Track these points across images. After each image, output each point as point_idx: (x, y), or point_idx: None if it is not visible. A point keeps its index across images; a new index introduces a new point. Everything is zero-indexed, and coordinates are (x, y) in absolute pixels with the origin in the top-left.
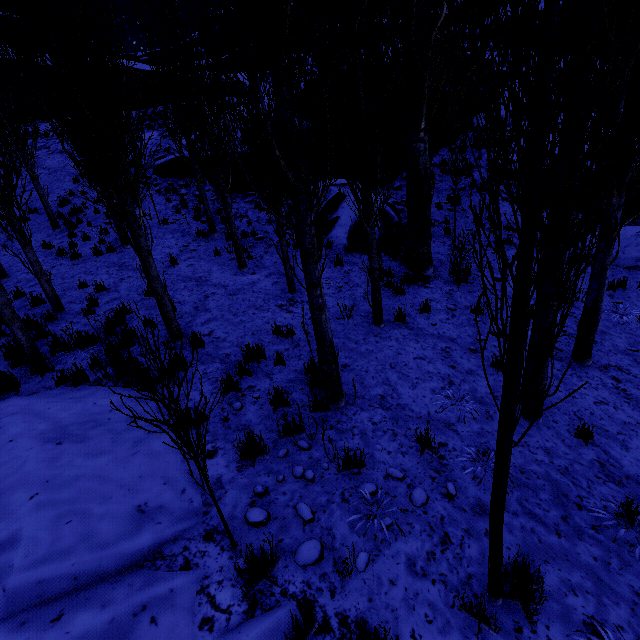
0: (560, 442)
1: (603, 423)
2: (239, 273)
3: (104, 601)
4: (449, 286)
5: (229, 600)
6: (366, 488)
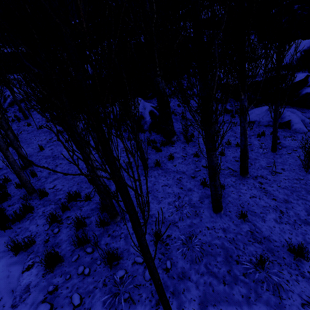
0: (231, 223)
1: (253, 208)
2: (77, 150)
3: None
4: (184, 144)
5: None
6: (118, 274)
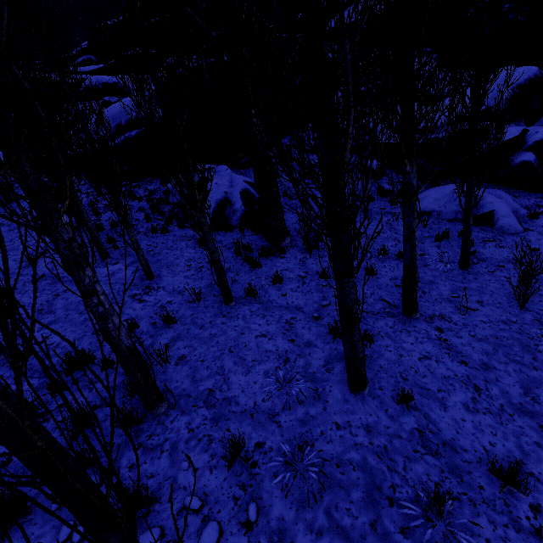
0: (383, 413)
1: (425, 381)
2: (100, 265)
3: None
4: (303, 254)
5: None
6: (144, 541)
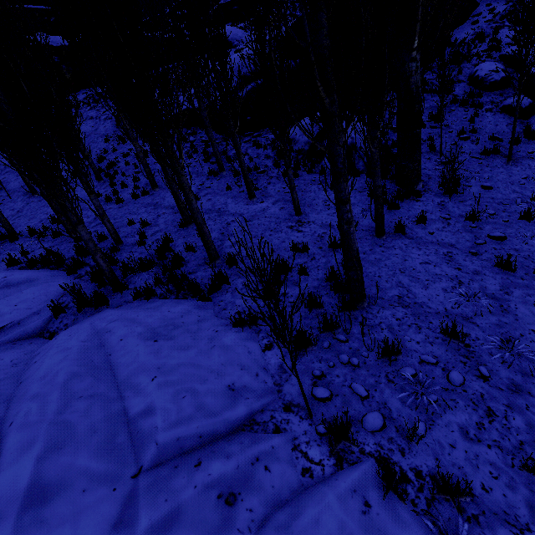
0: None
1: None
2: (250, 203)
3: (226, 453)
4: (440, 198)
5: (319, 456)
6: (407, 371)
